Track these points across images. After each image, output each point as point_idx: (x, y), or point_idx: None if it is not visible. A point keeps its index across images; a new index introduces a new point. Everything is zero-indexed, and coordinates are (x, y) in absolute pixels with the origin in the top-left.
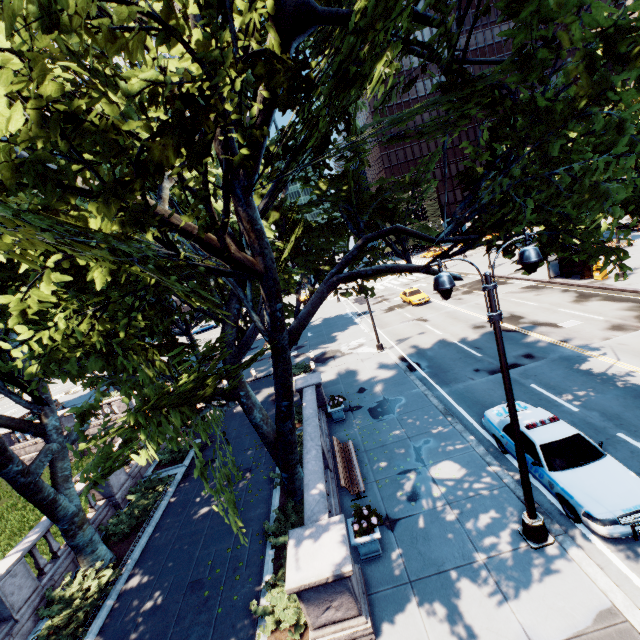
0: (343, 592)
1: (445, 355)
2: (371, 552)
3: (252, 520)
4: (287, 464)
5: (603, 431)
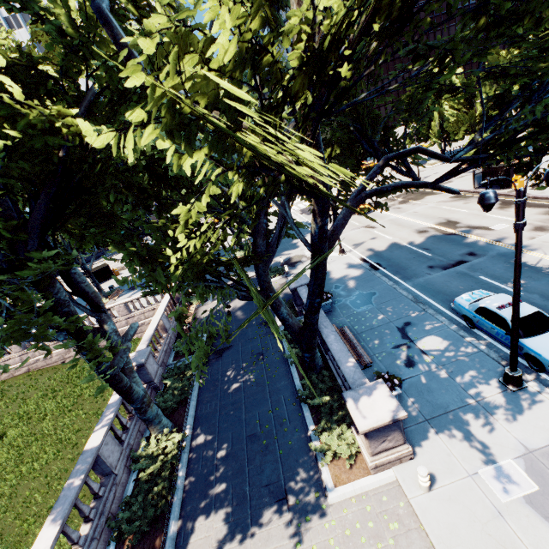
0: (396, 430)
1: (400, 256)
2: None
3: (280, 390)
4: (311, 347)
5: (545, 308)
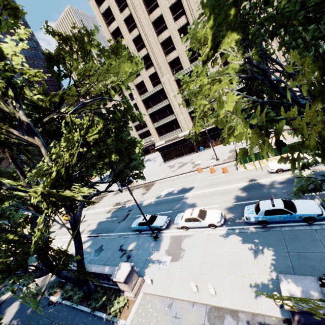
0: (133, 273)
1: (105, 225)
2: None
3: (78, 322)
4: (86, 280)
5: (154, 214)
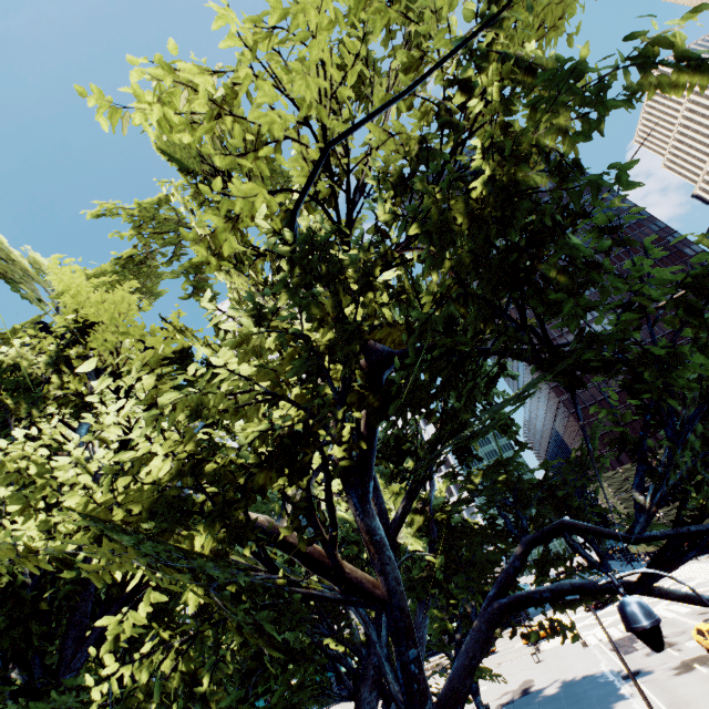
0: None
1: None
2: None
3: None
4: None
5: None
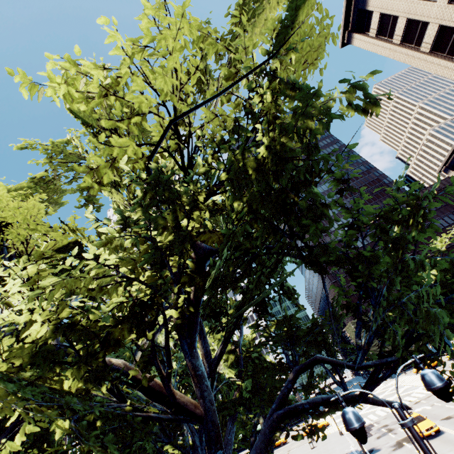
0: None
1: None
2: None
3: None
4: None
5: None
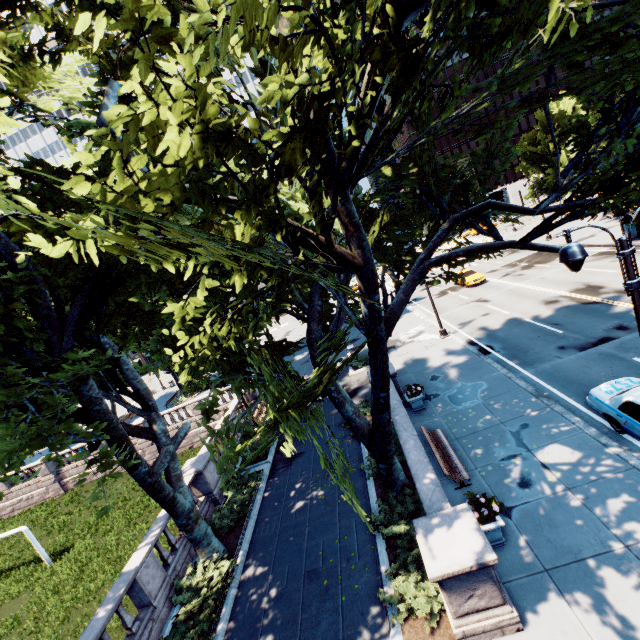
0: (486, 581)
1: (519, 335)
2: (494, 540)
3: (352, 511)
4: (385, 455)
5: None
